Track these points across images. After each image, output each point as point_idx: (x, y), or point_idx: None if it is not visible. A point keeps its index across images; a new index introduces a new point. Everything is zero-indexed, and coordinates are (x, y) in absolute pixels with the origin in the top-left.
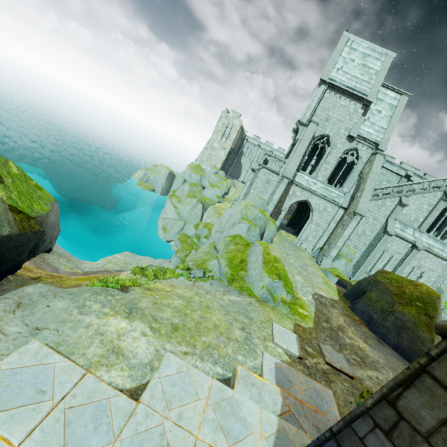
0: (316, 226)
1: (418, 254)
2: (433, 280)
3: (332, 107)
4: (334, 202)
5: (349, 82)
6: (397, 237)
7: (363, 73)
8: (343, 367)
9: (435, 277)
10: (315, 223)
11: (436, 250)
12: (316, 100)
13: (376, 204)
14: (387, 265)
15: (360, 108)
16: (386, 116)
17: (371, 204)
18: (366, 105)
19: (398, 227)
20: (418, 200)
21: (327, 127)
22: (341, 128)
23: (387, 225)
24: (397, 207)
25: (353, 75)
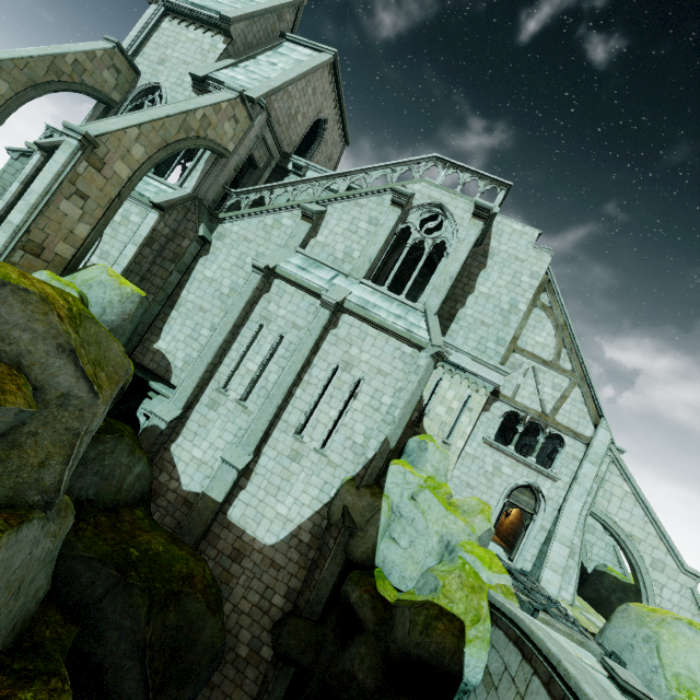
0: (101, 259)
1: (341, 328)
2: (387, 403)
3: (174, 43)
4: (142, 198)
5: (200, 2)
6: (290, 286)
7: (237, 2)
8: None
9: (391, 394)
10: (99, 253)
11: (382, 313)
12: (139, 27)
13: (261, 223)
14: (270, 364)
15: (221, 42)
16: (284, 70)
17: (252, 224)
18: (229, 36)
19: (295, 262)
20: (348, 212)
21: (162, 73)
22: (187, 74)
23: (266, 255)
24: (297, 222)
25: (217, 1)
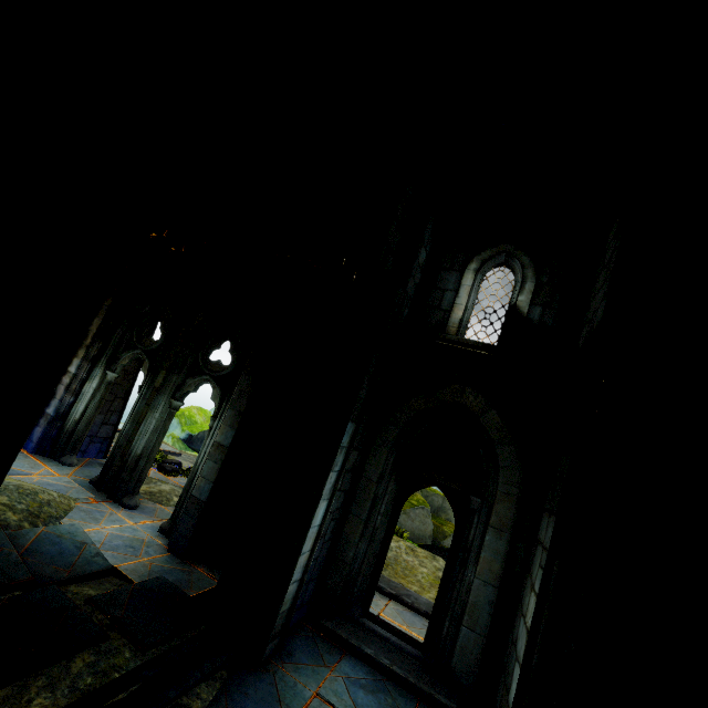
0: None
1: None
2: None
3: None
4: None
5: None
6: None
7: None
8: (161, 447)
9: None
10: None
11: None
12: None
13: None
14: None
15: None
16: None
17: None
18: None
19: None
20: None
21: None
22: None
23: None
24: None
25: None
